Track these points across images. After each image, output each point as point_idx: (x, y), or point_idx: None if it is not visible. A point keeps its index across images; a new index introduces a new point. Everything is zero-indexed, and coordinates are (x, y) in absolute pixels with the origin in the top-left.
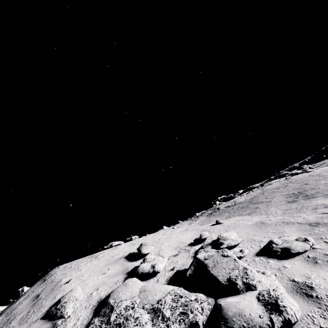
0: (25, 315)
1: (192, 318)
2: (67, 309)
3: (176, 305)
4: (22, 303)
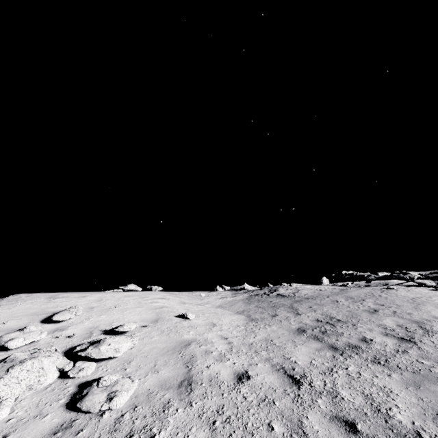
0: None
1: None
2: None
3: None
4: None
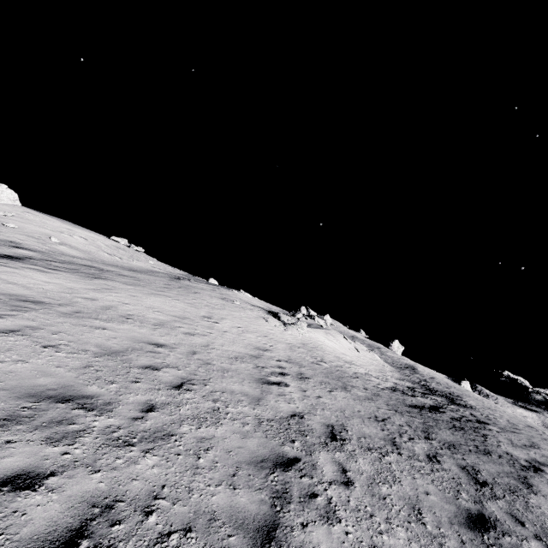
0: None
1: None
2: None
3: None
4: None
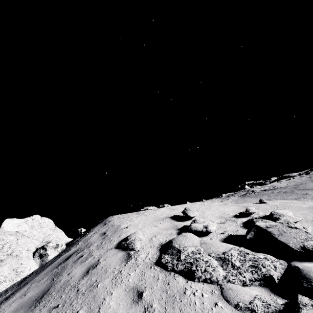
0: (99, 244)
1: (266, 271)
2: (136, 245)
3: (244, 259)
4: (93, 236)
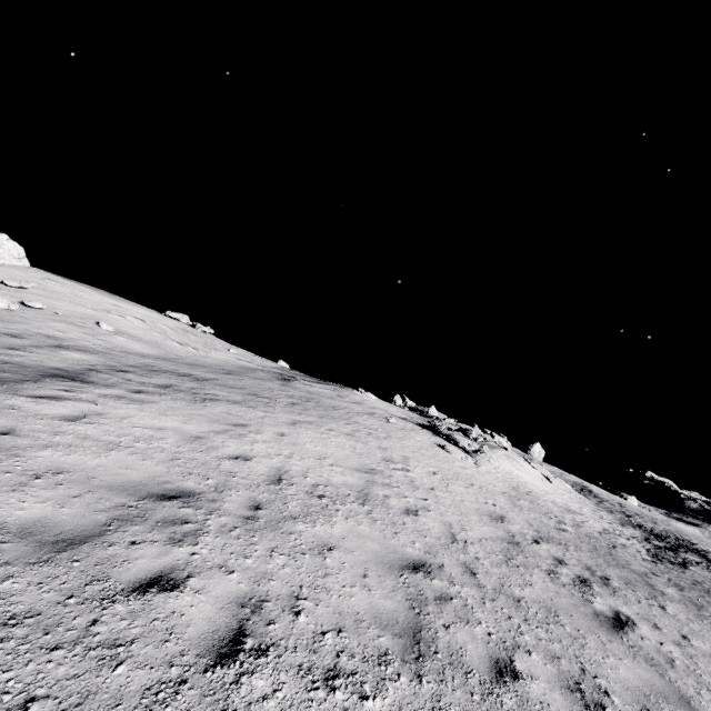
0: None
1: None
2: None
3: None
4: None
